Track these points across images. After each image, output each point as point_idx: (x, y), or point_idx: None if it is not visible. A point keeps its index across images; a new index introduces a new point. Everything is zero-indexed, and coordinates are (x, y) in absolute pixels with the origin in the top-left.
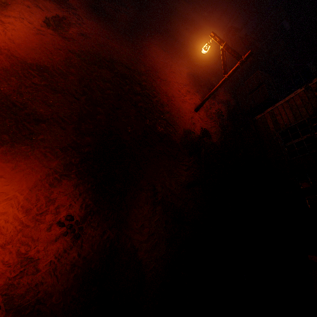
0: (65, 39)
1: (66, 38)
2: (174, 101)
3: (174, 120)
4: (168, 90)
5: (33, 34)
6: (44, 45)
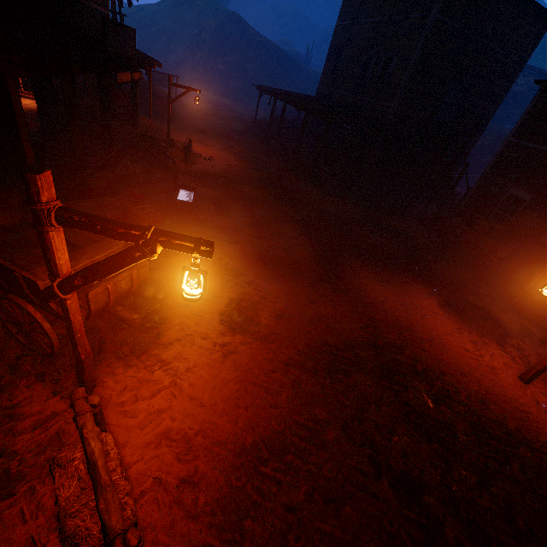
0: (265, 342)
1: (265, 339)
2: (482, 379)
3: (528, 432)
4: (455, 359)
5: (220, 361)
6: (247, 377)
